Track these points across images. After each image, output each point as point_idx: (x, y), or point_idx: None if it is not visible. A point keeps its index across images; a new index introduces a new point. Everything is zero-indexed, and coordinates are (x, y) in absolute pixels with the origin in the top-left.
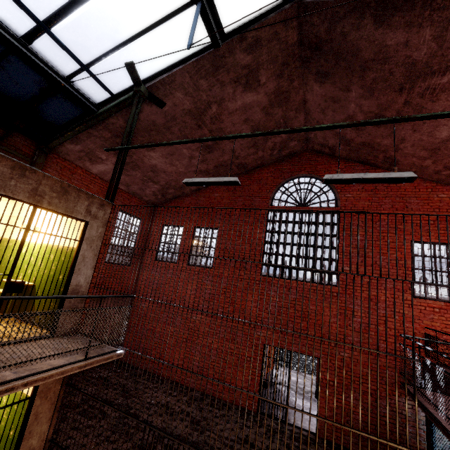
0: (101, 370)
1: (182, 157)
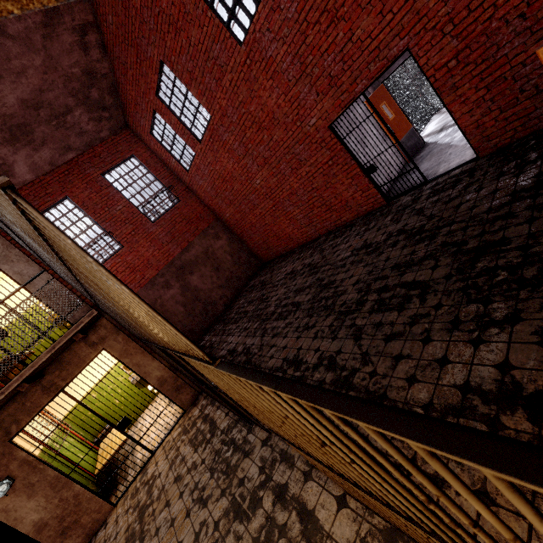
0: (250, 282)
1: (1, 50)
